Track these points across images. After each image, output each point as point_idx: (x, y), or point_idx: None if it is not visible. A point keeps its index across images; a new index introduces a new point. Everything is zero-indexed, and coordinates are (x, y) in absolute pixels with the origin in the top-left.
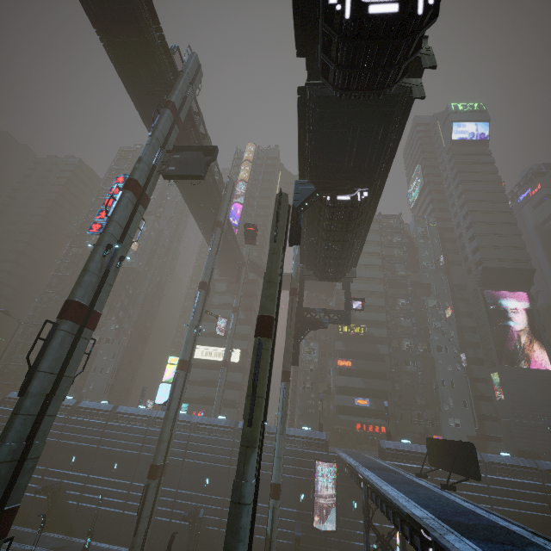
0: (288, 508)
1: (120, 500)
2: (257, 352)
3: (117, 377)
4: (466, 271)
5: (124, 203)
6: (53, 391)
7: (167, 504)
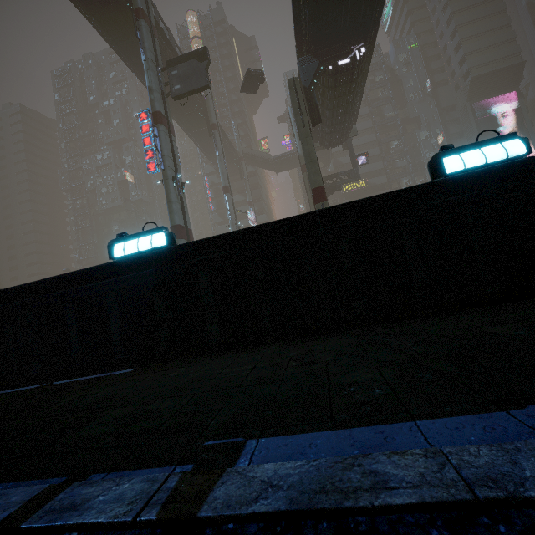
0: None
1: None
2: None
3: None
4: (454, 89)
5: (163, 137)
6: None
7: None
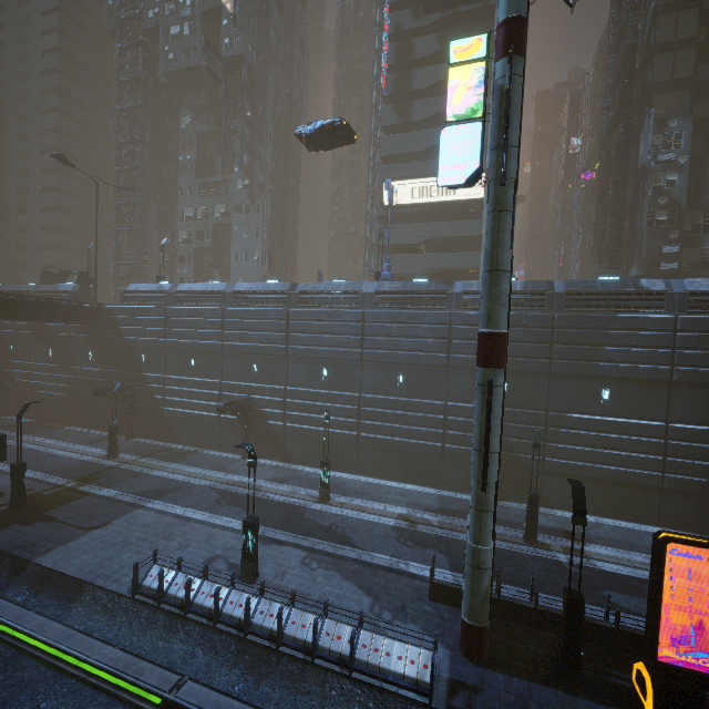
0: (702, 426)
1: (348, 419)
2: None
3: (271, 267)
4: None
5: None
6: None
7: (432, 424)
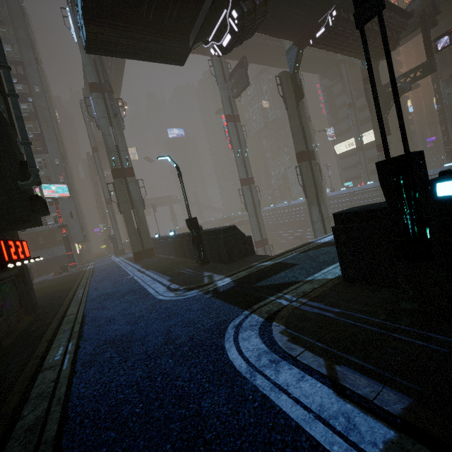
0: None
1: None
2: (296, 172)
3: None
4: None
5: (230, 130)
6: (255, 207)
7: None
